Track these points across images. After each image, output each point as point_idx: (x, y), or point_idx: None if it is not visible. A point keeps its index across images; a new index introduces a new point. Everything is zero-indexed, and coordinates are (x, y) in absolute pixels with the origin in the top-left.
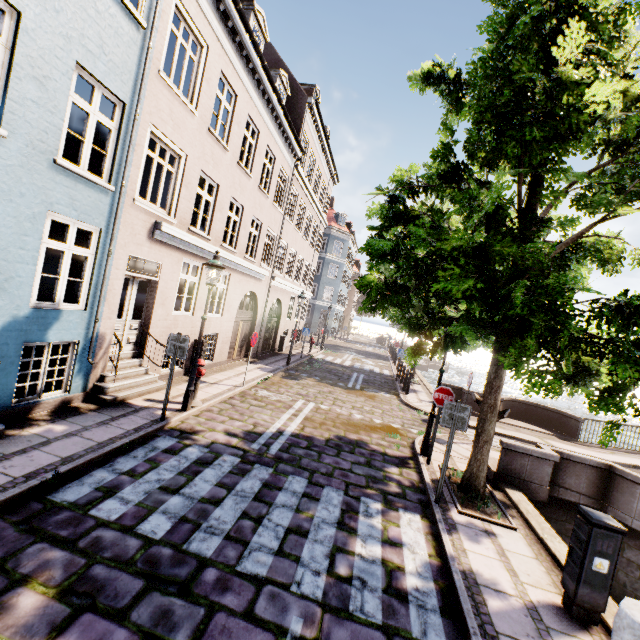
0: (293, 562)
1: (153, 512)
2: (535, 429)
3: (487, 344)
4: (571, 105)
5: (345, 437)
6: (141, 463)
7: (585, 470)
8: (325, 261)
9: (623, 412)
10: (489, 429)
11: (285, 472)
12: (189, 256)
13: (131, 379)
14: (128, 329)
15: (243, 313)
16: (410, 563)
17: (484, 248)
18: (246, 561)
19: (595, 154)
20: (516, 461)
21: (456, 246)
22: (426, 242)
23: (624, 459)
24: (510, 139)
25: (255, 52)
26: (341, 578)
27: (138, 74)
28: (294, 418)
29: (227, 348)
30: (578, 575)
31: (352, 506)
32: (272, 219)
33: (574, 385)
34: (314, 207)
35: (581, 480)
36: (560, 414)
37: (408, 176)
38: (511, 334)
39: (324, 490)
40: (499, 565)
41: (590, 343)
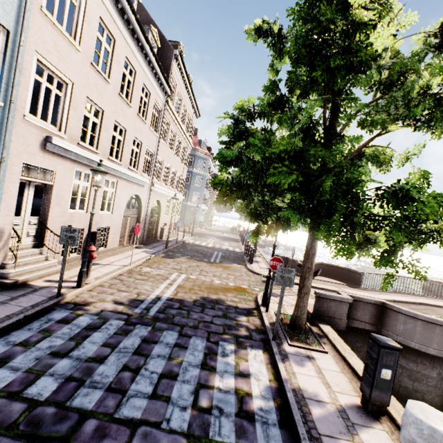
0: (164, 402)
1: (41, 376)
2: (335, 282)
3: (304, 225)
4: (361, 43)
5: (208, 297)
6: (35, 334)
7: (368, 306)
8: (193, 174)
9: (397, 266)
10: (308, 284)
11: (161, 329)
12: (80, 165)
13: (32, 265)
14: (27, 224)
15: (130, 211)
16: (256, 389)
17: (302, 152)
18: (124, 408)
19: (372, 91)
20: (325, 305)
21: (283, 150)
22: (261, 150)
23: (388, 297)
24: (319, 68)
25: (130, 8)
26: (203, 410)
27: (20, 6)
28: (170, 286)
29: (118, 237)
30: (371, 383)
31: (212, 349)
32: (150, 140)
33: (361, 250)
34: (182, 133)
35: (366, 313)
36: (349, 271)
37: (247, 105)
38: (321, 217)
39: (191, 339)
40: (318, 381)
41: (373, 220)
